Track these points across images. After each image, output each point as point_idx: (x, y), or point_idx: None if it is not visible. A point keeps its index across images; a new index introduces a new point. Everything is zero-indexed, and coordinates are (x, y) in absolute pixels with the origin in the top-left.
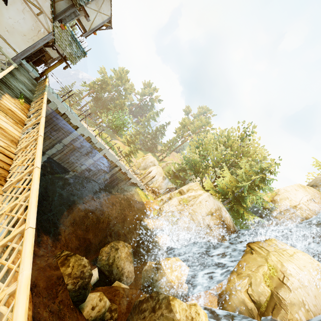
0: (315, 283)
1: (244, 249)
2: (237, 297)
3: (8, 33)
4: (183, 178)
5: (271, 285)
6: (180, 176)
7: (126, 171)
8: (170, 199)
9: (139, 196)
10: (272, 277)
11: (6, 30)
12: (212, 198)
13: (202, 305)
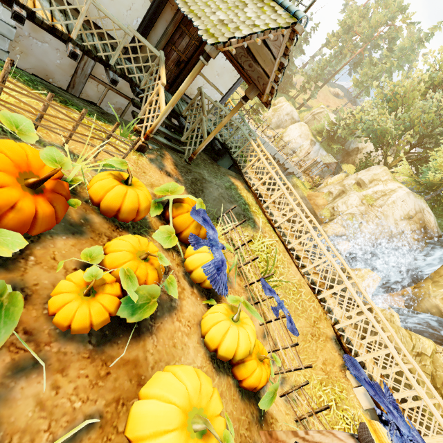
0: None
1: None
2: (430, 302)
3: (218, 76)
4: (341, 138)
5: None
6: (338, 136)
7: (284, 162)
8: (343, 193)
9: (298, 189)
10: None
11: (217, 74)
12: (413, 197)
13: (388, 304)
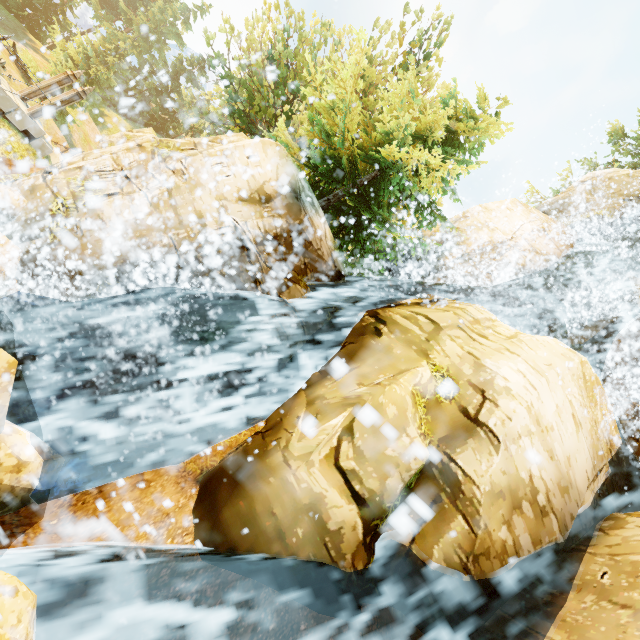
0: (574, 418)
1: (355, 322)
2: (292, 485)
3: None
4: None
5: (431, 432)
6: None
7: None
8: None
9: None
10: (440, 405)
11: None
12: (278, 154)
13: (105, 538)
